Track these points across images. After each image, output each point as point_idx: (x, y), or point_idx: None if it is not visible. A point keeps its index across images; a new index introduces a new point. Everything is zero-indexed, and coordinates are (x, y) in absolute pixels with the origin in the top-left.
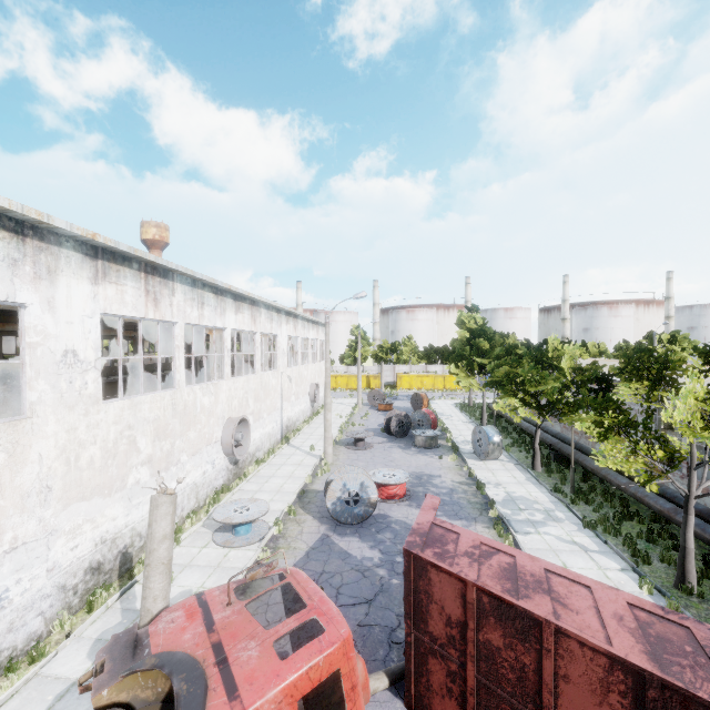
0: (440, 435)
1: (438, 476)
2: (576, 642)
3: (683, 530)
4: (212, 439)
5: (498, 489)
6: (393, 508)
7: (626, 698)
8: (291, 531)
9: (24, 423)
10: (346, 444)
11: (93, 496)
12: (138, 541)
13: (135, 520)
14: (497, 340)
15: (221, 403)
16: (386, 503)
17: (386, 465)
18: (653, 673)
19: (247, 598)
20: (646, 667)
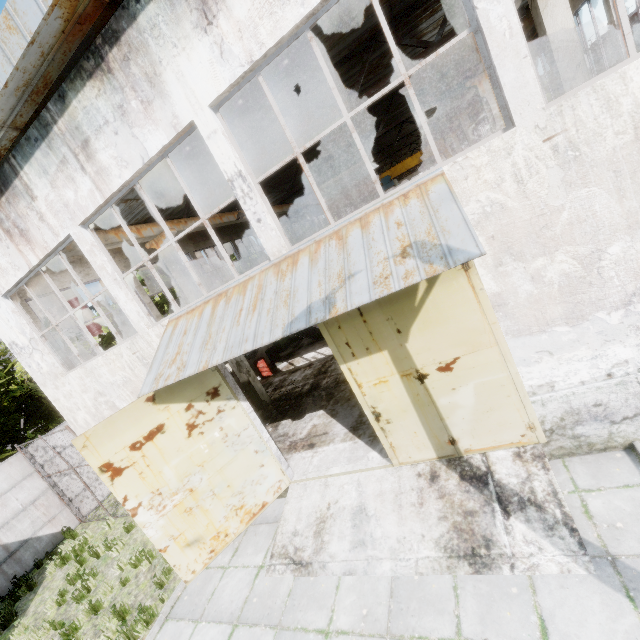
0: None
1: None
2: None
3: None
4: None
5: None
6: None
7: None
8: None
9: None
10: None
11: None
12: None
13: None
14: None
15: None
16: None
17: None
18: None
19: None
20: None
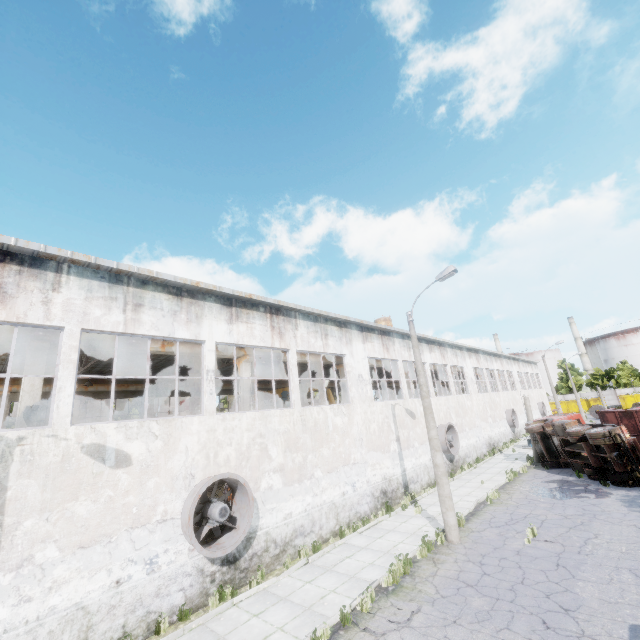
0: None
1: None
2: (639, 412)
3: None
4: (503, 417)
5: None
6: None
7: None
8: None
9: (471, 395)
10: None
11: (484, 421)
12: (495, 443)
13: (493, 435)
14: None
15: (501, 402)
16: None
17: None
18: None
19: None
20: None
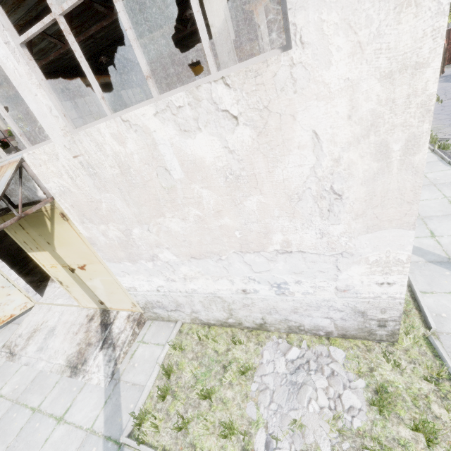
0: None
1: None
2: None
3: None
4: None
5: None
6: None
7: None
8: None
9: None
10: None
11: None
12: None
13: None
14: None
15: None
16: None
17: None
18: None
19: None
20: None
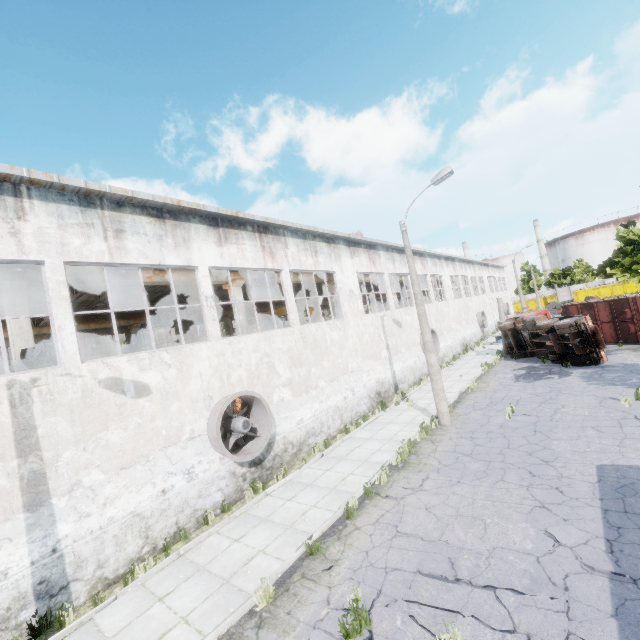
0: None
1: None
2: (599, 303)
3: None
4: (474, 319)
5: None
6: None
7: (608, 307)
8: None
9: (448, 302)
10: None
11: (459, 324)
12: (468, 343)
13: (466, 336)
14: None
15: (473, 306)
16: None
17: None
18: (610, 300)
19: None
20: (609, 300)
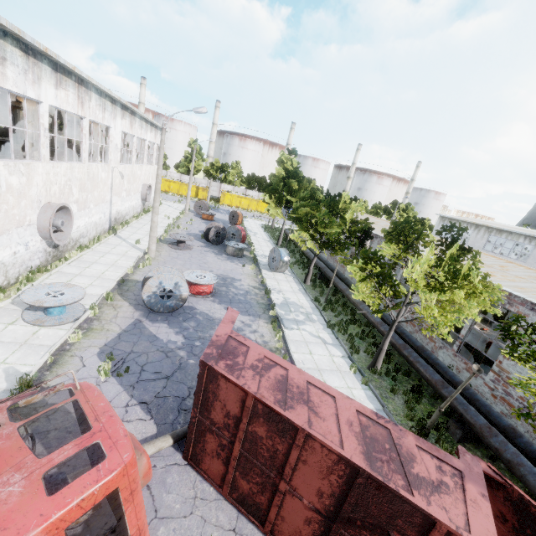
0: (247, 247)
1: (239, 280)
2: (319, 444)
3: (385, 339)
4: (24, 222)
5: (279, 295)
6: (200, 302)
7: (341, 479)
8: (106, 315)
9: None
10: (169, 243)
11: None
12: None
13: None
14: (305, 183)
15: (36, 186)
16: (195, 297)
17: (200, 266)
18: (366, 471)
19: (53, 374)
20: (362, 466)
